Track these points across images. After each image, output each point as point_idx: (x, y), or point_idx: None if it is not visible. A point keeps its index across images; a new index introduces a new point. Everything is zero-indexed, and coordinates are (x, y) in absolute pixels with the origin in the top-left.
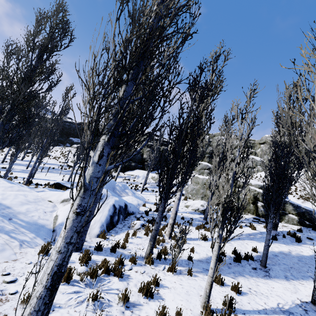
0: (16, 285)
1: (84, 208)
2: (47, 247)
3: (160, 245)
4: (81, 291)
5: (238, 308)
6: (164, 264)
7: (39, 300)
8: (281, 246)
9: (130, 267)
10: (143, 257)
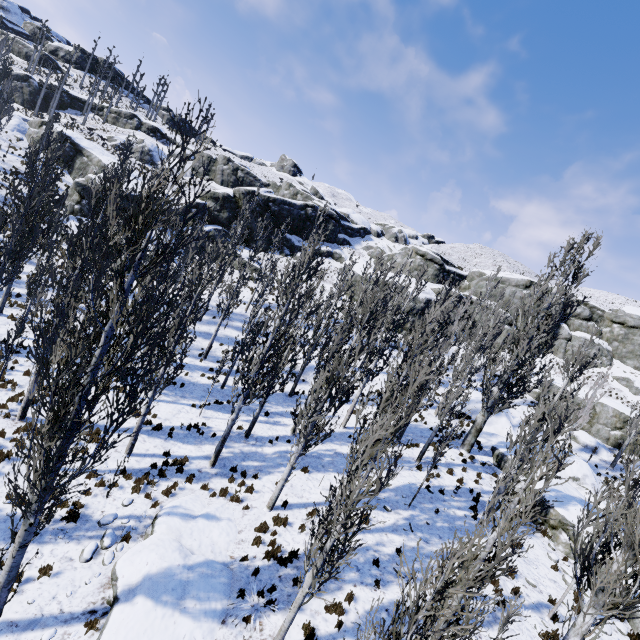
0: None
1: None
2: None
3: None
4: None
5: None
6: None
7: None
8: None
9: None
10: None
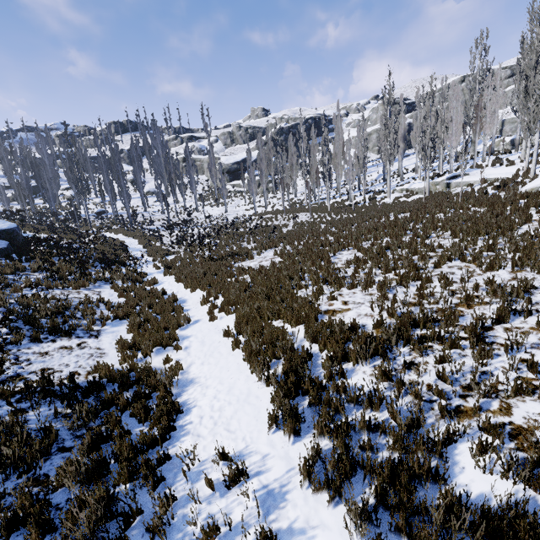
0: None
1: None
2: None
3: None
4: None
5: None
6: None
7: None
8: None
9: None
10: None
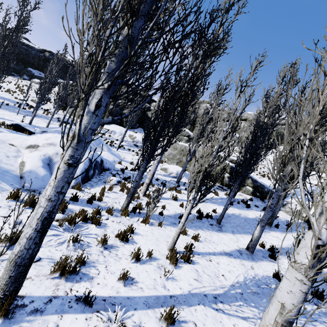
0: None
1: (77, 160)
2: (16, 193)
3: (135, 201)
4: (60, 234)
5: (195, 251)
6: (138, 217)
7: (29, 240)
8: (235, 209)
9: (107, 217)
10: (119, 210)
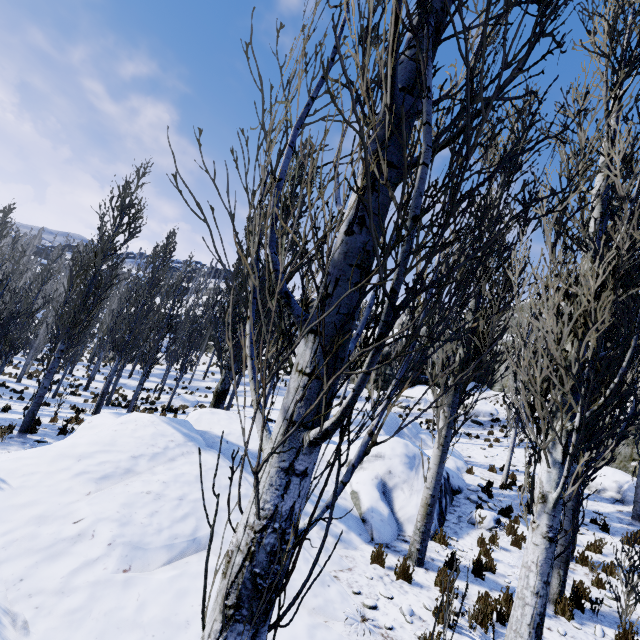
0: (382, 614)
1: (556, 532)
2: (379, 553)
3: None
4: None
5: None
6: (595, 622)
7: None
8: None
9: None
10: None
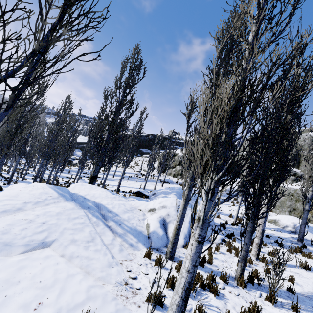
0: (137, 281)
1: (203, 237)
2: (149, 252)
3: (247, 266)
4: None
5: None
6: (258, 290)
7: (178, 307)
8: None
9: (222, 286)
10: (233, 277)
